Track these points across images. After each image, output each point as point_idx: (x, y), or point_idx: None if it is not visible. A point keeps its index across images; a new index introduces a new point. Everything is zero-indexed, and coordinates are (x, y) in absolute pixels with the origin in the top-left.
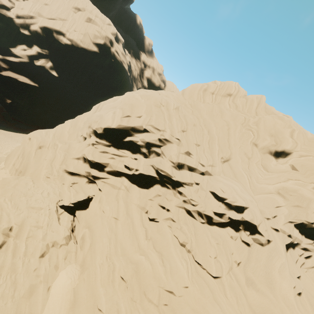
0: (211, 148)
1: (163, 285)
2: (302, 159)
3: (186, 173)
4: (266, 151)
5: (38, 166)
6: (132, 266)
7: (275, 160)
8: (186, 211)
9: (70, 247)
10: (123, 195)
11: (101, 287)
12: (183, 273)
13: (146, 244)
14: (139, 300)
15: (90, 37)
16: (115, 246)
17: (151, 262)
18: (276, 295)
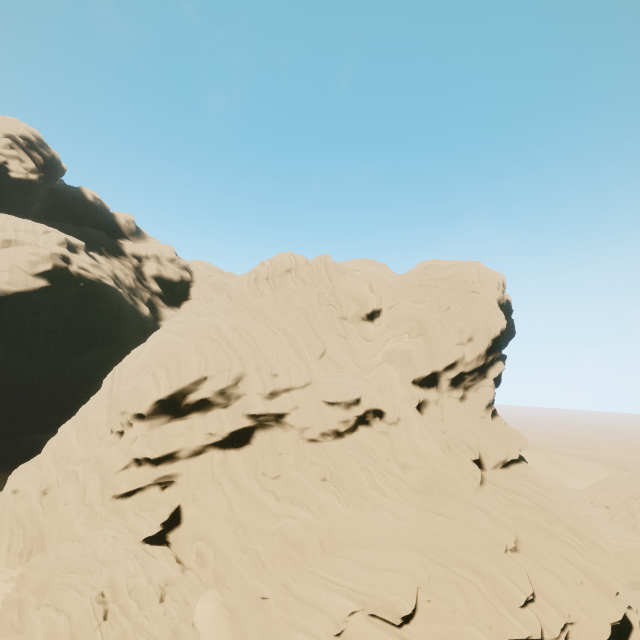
0: (297, 351)
1: (318, 527)
2: (391, 312)
3: (284, 397)
4: (358, 319)
5: (60, 521)
6: (277, 536)
7: (372, 324)
8: (307, 439)
9: (189, 576)
10: (221, 471)
11: (254, 580)
12: (334, 504)
13: (281, 506)
14: (302, 561)
15: (22, 269)
16: (245, 534)
17: (296, 517)
18: (429, 461)
